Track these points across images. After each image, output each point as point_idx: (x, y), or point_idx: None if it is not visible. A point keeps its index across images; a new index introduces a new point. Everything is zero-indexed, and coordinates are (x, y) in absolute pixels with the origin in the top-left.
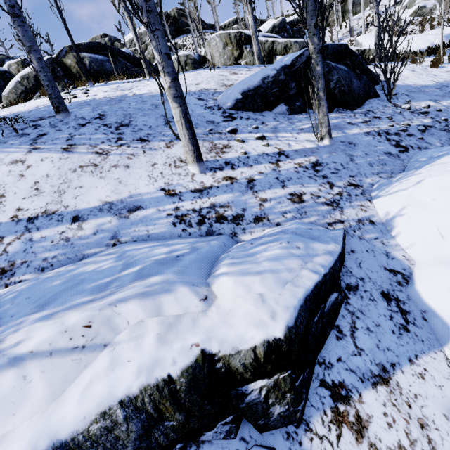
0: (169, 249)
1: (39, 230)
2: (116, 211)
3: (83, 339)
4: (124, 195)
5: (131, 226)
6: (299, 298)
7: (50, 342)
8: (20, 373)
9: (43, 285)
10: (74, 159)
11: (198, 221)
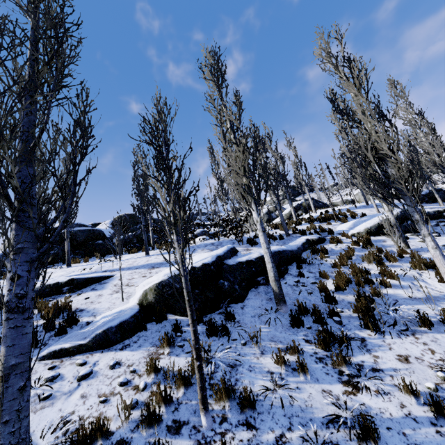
0: None
1: None
2: None
3: None
4: None
5: None
6: None
7: None
8: None
9: None
10: None
11: None
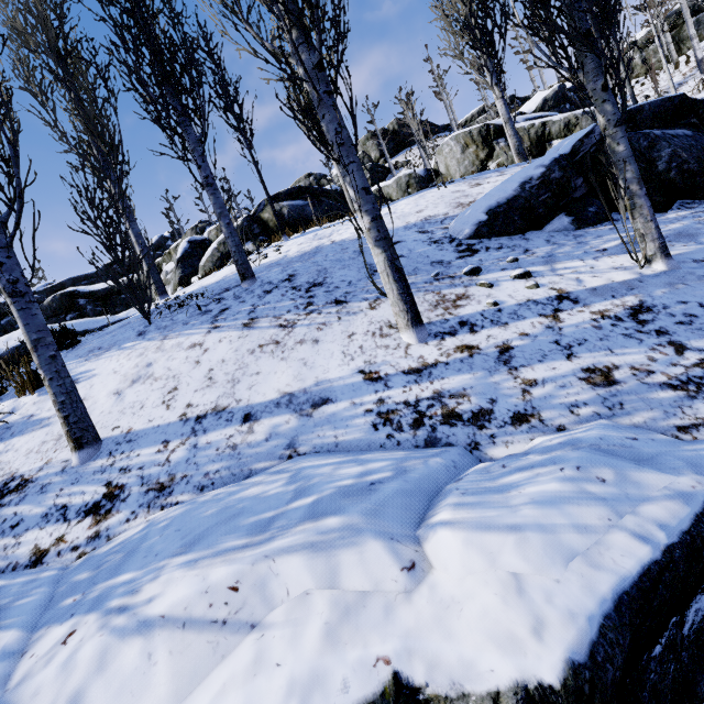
0: (361, 469)
1: (205, 433)
2: (296, 407)
3: (225, 608)
4: (308, 382)
5: (314, 428)
6: (602, 596)
7: (186, 605)
8: (146, 648)
9: (197, 513)
10: (254, 337)
11: (413, 421)
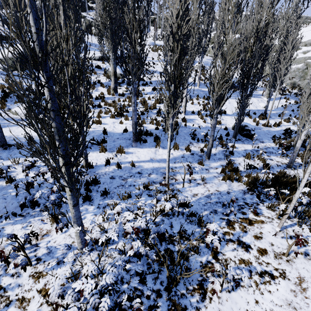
0: None
1: None
2: None
3: None
4: None
5: None
6: None
7: None
8: None
9: None
10: None
11: None
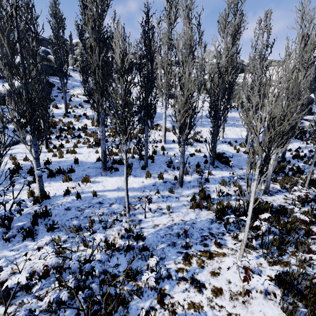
0: None
1: None
2: None
3: None
4: None
5: None
6: None
7: None
8: None
9: None
10: None
11: None
